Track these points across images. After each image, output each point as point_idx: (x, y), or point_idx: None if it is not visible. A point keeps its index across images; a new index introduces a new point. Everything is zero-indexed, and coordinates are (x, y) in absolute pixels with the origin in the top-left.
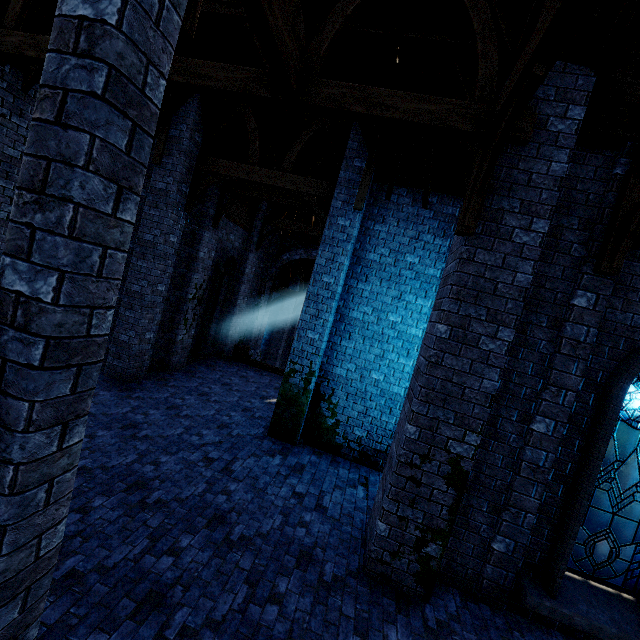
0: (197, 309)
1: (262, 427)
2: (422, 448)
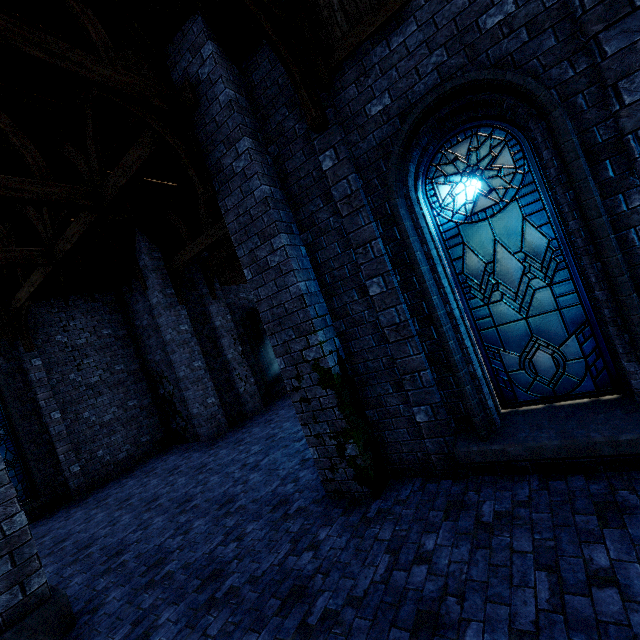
0: (244, 362)
1: None
2: (292, 371)
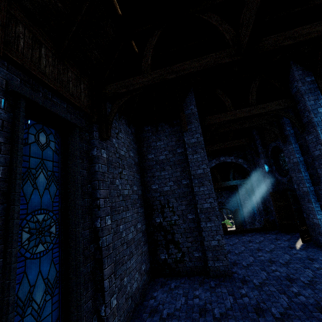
0: None
1: None
2: None
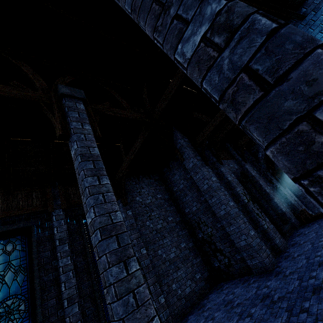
0: (255, 205)
1: None
2: None
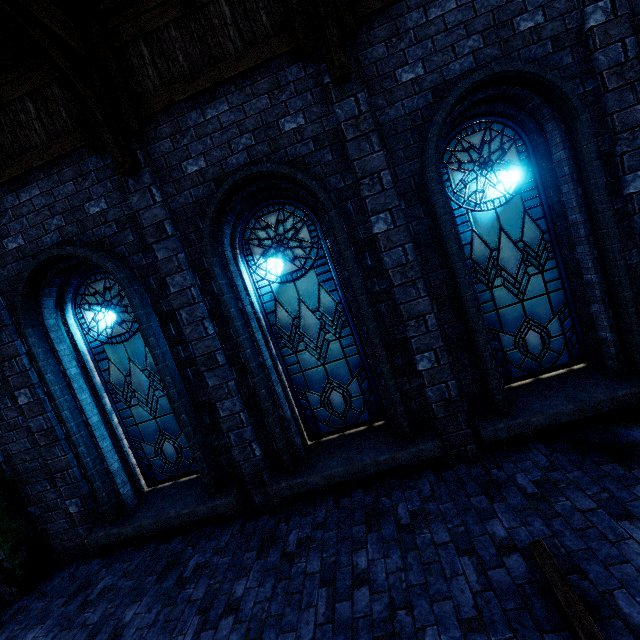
0: None
1: None
2: None
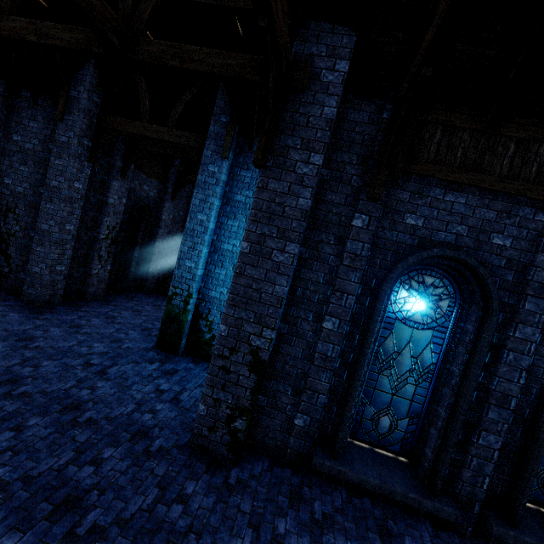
0: (111, 248)
1: (154, 342)
2: (230, 343)
